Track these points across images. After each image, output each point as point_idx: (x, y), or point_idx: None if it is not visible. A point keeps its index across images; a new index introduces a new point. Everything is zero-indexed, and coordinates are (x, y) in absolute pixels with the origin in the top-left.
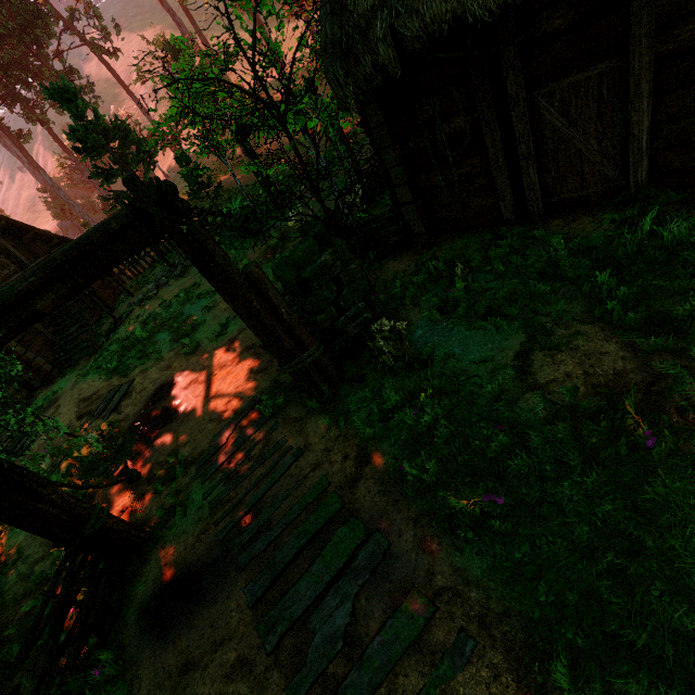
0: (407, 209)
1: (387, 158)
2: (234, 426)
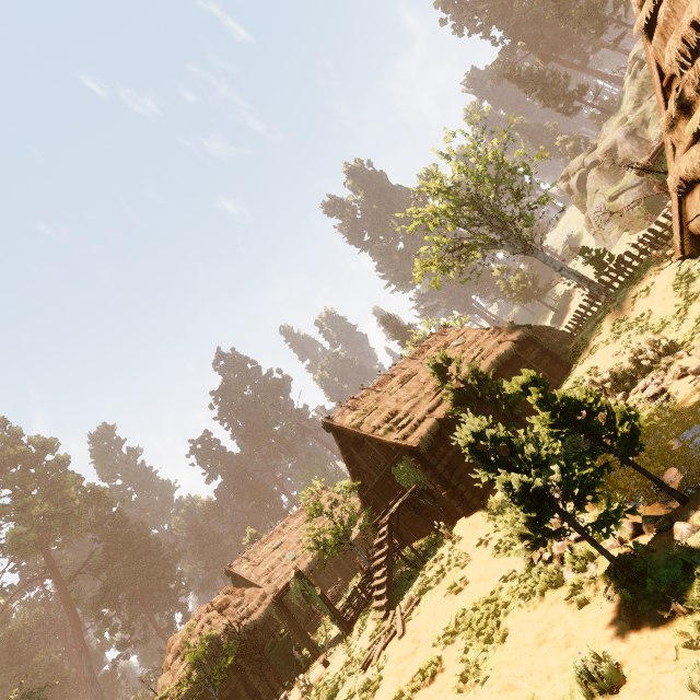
0: (260, 687)
1: (247, 671)
2: (319, 662)
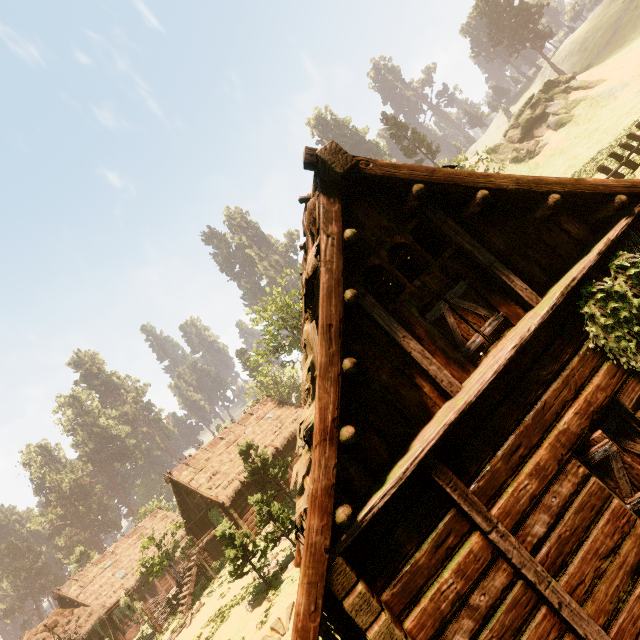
0: None
1: None
2: None
